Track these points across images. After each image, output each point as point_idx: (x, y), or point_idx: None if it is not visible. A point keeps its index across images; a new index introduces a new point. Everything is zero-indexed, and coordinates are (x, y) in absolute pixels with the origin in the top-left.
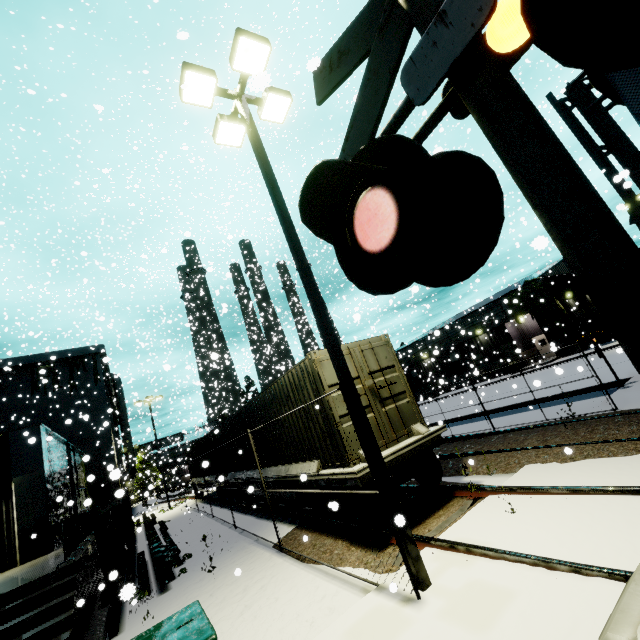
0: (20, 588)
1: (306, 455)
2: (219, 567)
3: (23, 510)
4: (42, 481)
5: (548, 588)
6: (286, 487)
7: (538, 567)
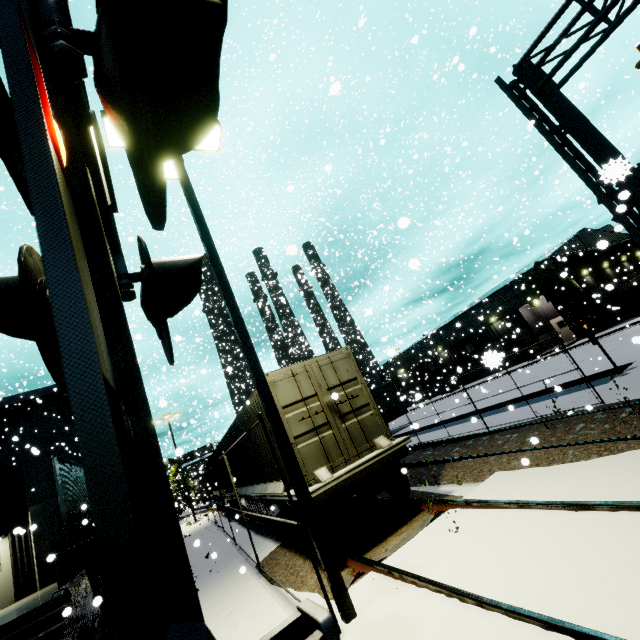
0: (18, 619)
1: (278, 474)
2: (207, 588)
3: (40, 537)
4: (56, 509)
5: (450, 624)
6: (269, 505)
7: (452, 598)
